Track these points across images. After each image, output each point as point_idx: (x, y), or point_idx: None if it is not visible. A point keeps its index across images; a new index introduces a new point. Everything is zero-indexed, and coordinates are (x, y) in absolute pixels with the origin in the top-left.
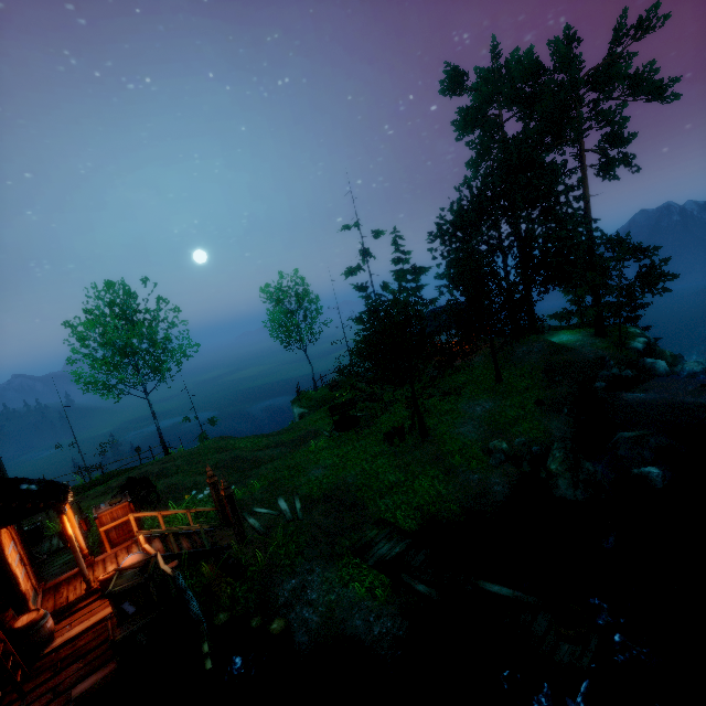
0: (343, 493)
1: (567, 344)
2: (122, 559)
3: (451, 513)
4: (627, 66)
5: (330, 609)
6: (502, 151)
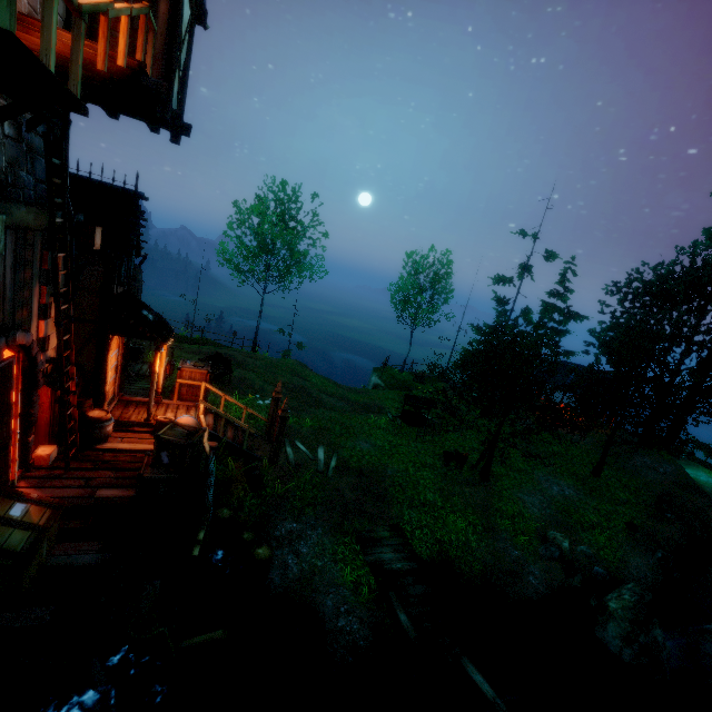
0: (377, 479)
1: (703, 486)
2: (180, 414)
3: (470, 569)
4: None
5: (311, 572)
6: None
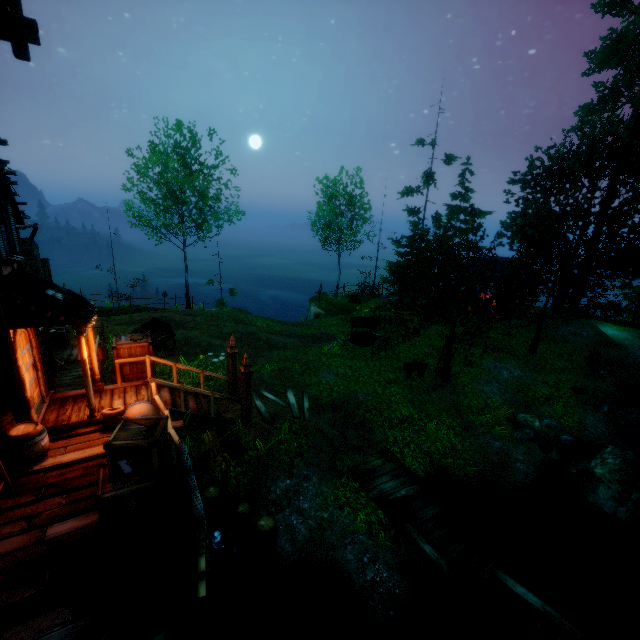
0: (352, 409)
1: (615, 339)
2: (130, 398)
3: (464, 473)
4: None
5: (320, 527)
6: None
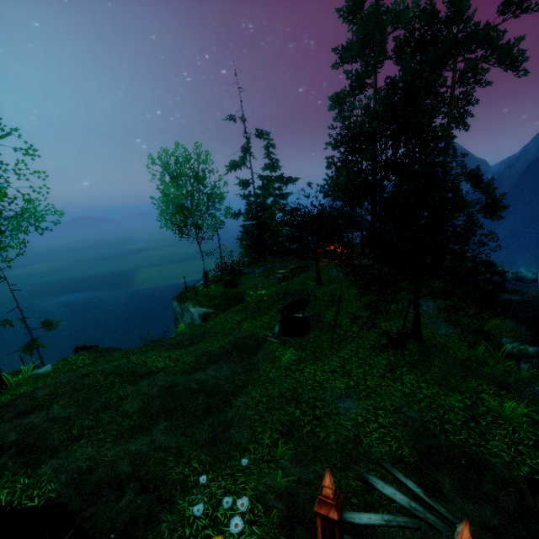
0: (435, 441)
1: None
2: None
3: None
4: (499, 37)
5: None
6: (411, 75)
